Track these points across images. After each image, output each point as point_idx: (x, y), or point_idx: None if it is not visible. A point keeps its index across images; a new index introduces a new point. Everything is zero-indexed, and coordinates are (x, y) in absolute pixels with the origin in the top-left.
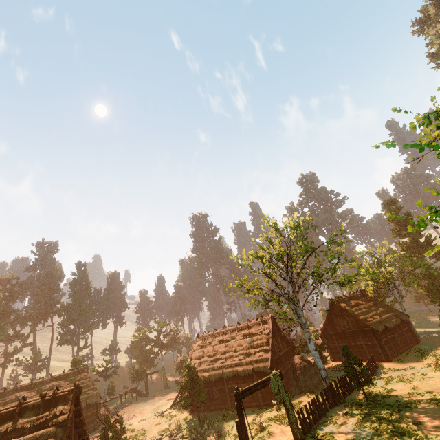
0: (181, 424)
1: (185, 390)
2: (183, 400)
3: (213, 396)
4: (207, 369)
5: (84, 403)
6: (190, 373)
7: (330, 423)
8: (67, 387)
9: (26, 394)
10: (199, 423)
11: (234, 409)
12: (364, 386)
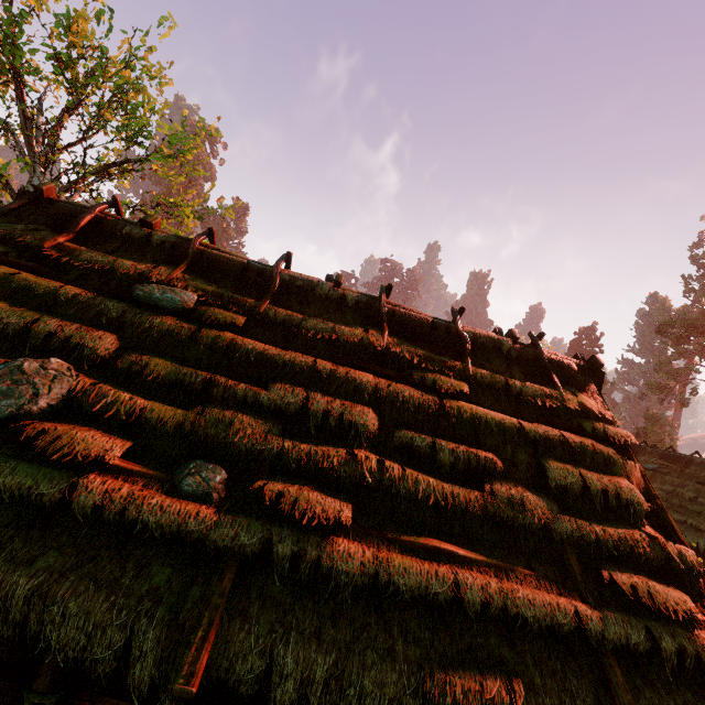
0: None
1: None
2: None
3: None
4: None
5: (704, 541)
6: None
7: None
8: None
9: (657, 465)
10: None
11: None
12: None
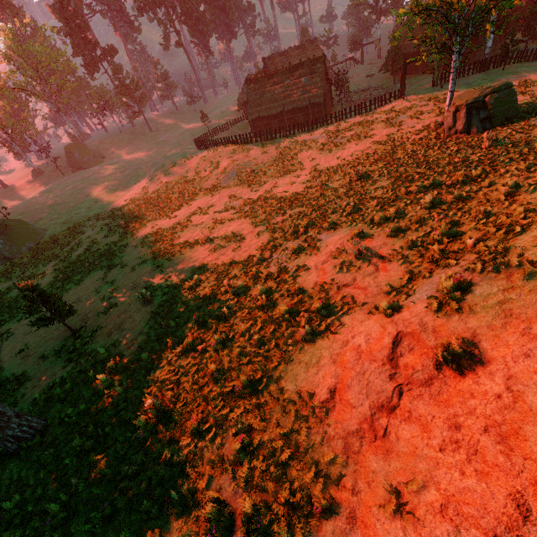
0: (382, 82)
1: (388, 60)
2: (385, 67)
3: (409, 65)
4: (409, 44)
5: None
6: (394, 48)
7: (459, 81)
8: (306, 55)
9: (285, 59)
10: (394, 82)
11: (421, 75)
12: (528, 62)
